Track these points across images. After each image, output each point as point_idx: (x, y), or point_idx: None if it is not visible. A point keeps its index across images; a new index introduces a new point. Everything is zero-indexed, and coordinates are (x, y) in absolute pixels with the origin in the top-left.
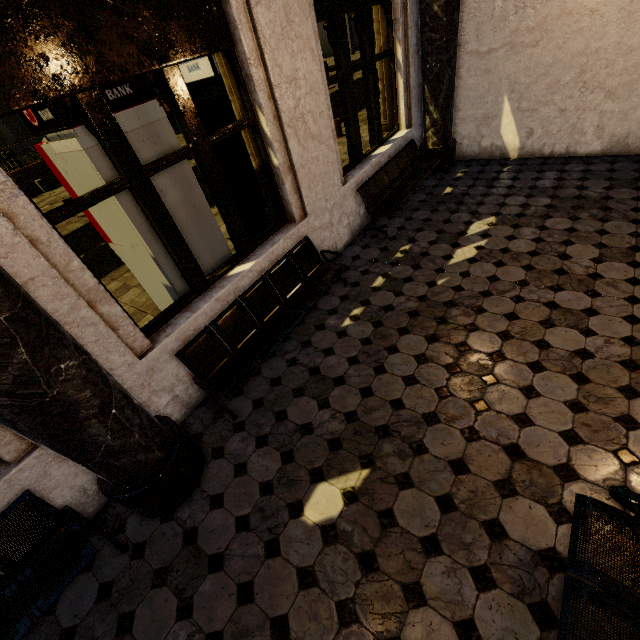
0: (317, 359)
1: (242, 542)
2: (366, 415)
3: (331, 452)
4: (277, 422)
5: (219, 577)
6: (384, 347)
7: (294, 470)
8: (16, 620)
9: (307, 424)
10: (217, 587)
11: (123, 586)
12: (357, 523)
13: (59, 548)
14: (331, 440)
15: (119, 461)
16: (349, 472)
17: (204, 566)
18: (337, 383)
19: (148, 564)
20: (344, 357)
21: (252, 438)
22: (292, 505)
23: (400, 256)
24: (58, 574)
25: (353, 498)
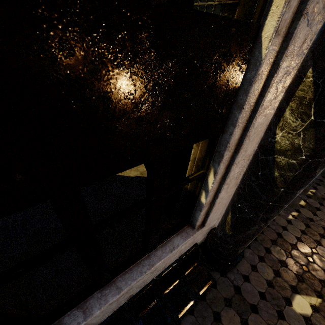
0: (279, 229)
1: (264, 305)
2: (313, 271)
3: (299, 281)
4: (267, 252)
5: (257, 316)
6: (314, 239)
7: (282, 281)
8: (190, 296)
9: (283, 261)
10: (258, 321)
11: (210, 298)
12: (321, 323)
13: (195, 271)
14: (297, 275)
15: (240, 250)
16: (311, 296)
17: (248, 307)
18: (293, 247)
19: (220, 293)
20: (293, 235)
21: (256, 255)
22: (285, 298)
23: (311, 194)
24: (202, 284)
25: (316, 310)
